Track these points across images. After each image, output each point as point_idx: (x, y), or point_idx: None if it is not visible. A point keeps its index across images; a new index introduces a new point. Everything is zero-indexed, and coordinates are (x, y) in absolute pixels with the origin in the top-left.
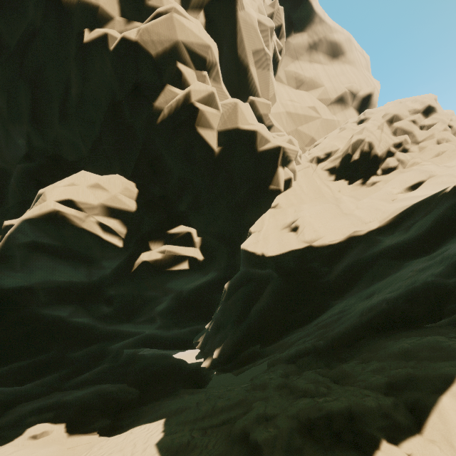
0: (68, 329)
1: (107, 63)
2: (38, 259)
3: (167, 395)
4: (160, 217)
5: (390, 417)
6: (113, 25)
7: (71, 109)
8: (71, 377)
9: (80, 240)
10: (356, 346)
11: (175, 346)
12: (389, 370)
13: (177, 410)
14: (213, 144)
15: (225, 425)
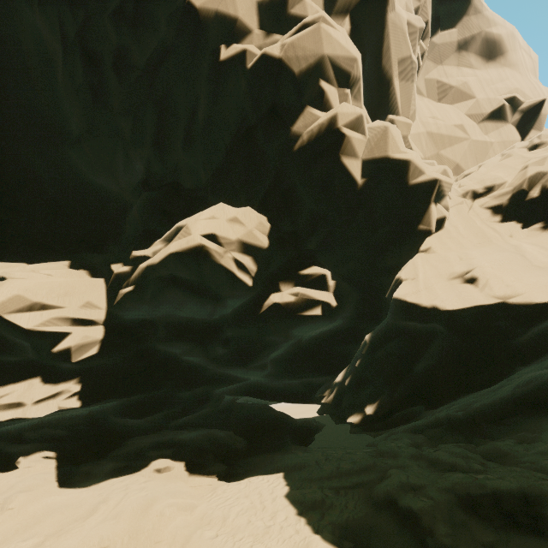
0: (181, 367)
1: (242, 82)
2: (170, 293)
3: (276, 449)
4: (290, 256)
5: None
6: (251, 39)
7: (196, 133)
8: (177, 417)
9: (214, 276)
10: (506, 423)
11: (283, 398)
12: None
13: (295, 465)
14: (357, 176)
15: (358, 488)
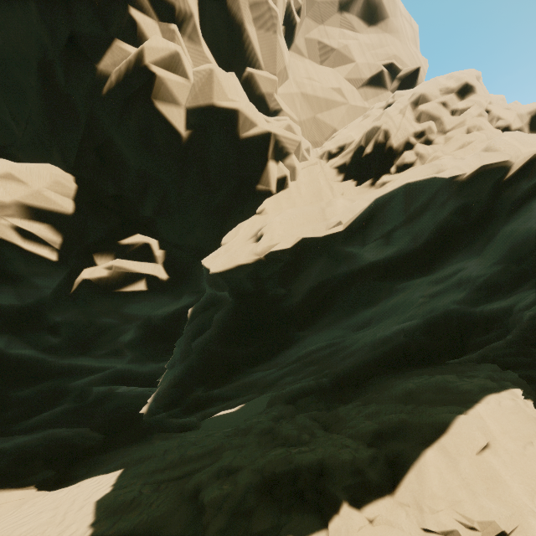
0: (6, 363)
1: (31, 3)
2: None
3: (136, 441)
4: (112, 223)
5: (361, 474)
6: None
7: None
8: (19, 420)
9: None
10: (365, 385)
11: (152, 384)
12: (384, 415)
13: (140, 458)
14: (179, 127)
15: (185, 478)
